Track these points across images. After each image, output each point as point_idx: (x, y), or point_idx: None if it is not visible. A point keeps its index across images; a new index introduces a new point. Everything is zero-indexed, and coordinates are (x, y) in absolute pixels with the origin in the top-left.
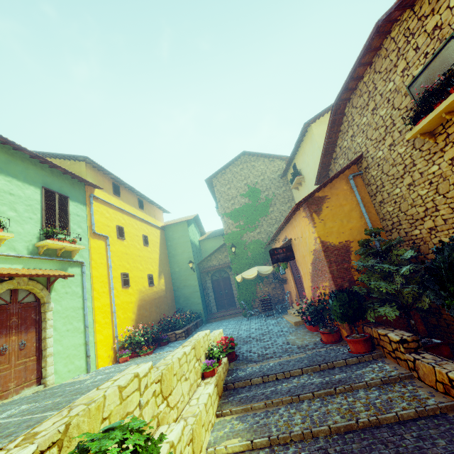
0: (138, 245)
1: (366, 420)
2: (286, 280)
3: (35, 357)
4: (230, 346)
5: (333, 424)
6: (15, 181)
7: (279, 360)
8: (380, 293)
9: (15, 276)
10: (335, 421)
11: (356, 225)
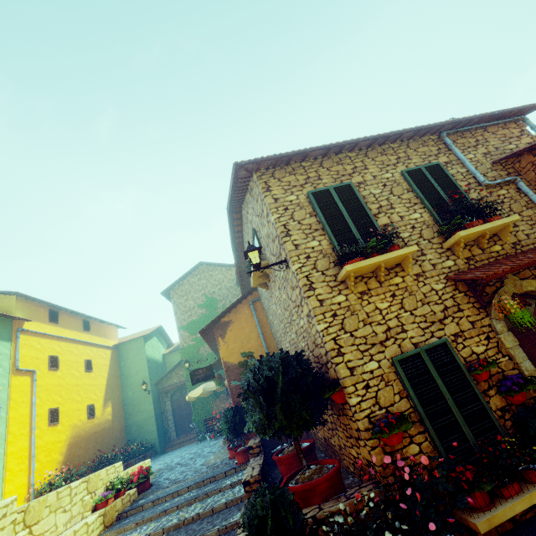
0: (78, 372)
1: (190, 517)
2: None
3: None
4: (143, 476)
5: (167, 526)
6: None
7: (183, 482)
8: None
9: None
10: (170, 524)
11: (254, 344)
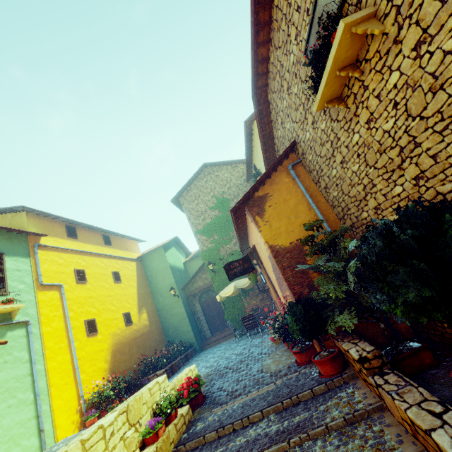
0: (107, 284)
1: None
2: (269, 289)
3: None
4: (193, 389)
5: None
6: None
7: (245, 398)
8: (336, 297)
9: None
10: None
11: (305, 219)
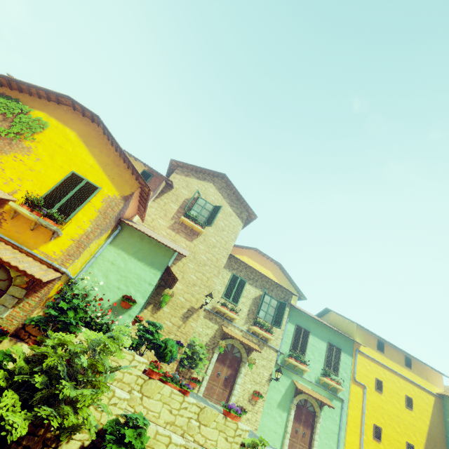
0: (398, 403)
1: None
2: None
3: (308, 447)
4: None
5: None
6: (316, 338)
7: None
8: None
9: (307, 394)
10: None
11: None
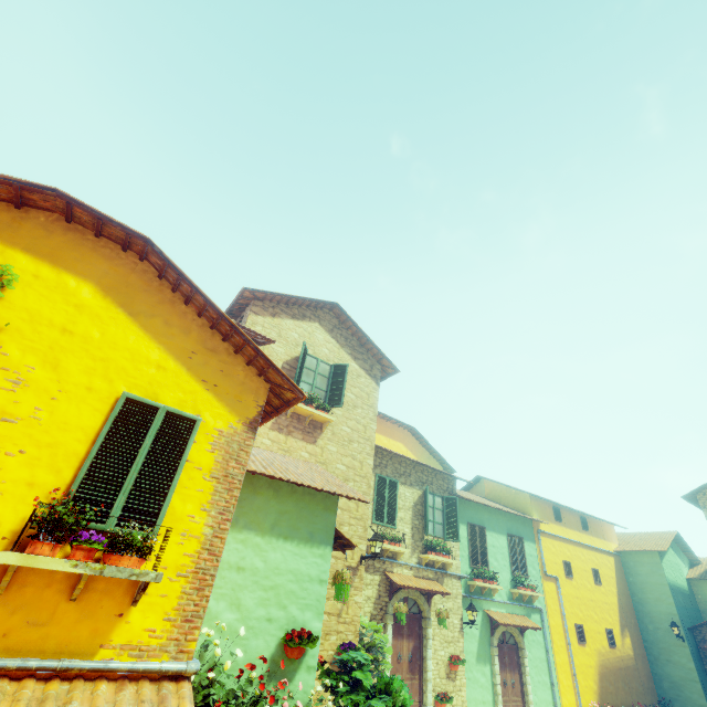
0: (588, 583)
1: None
2: None
3: (521, 699)
4: None
5: None
6: (494, 534)
7: None
8: None
9: (509, 625)
10: None
11: None
